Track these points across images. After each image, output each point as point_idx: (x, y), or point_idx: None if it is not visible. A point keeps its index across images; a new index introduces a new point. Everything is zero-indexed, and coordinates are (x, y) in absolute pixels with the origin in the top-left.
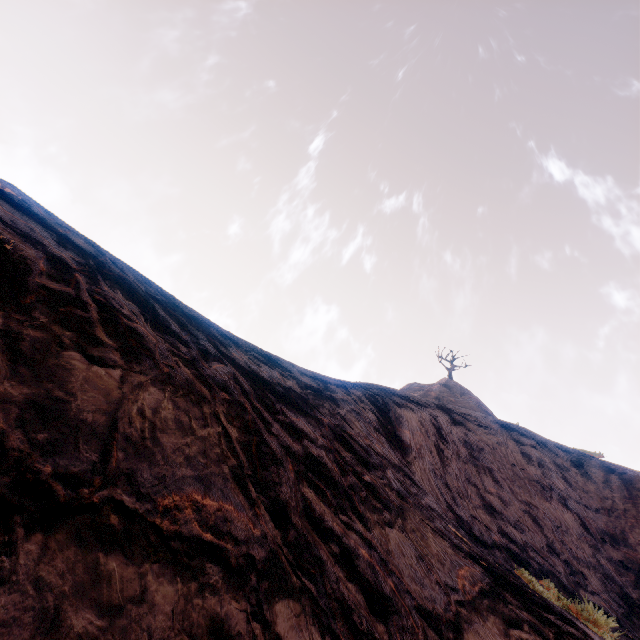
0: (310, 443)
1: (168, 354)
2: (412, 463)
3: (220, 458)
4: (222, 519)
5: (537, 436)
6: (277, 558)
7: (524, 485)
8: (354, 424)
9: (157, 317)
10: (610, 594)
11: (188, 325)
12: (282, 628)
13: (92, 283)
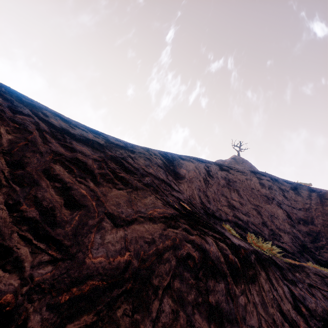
0: (82, 155)
1: None
2: (182, 183)
3: None
4: None
5: (273, 176)
6: None
7: (257, 197)
8: (139, 161)
9: None
10: (293, 244)
11: (15, 102)
12: None
13: None
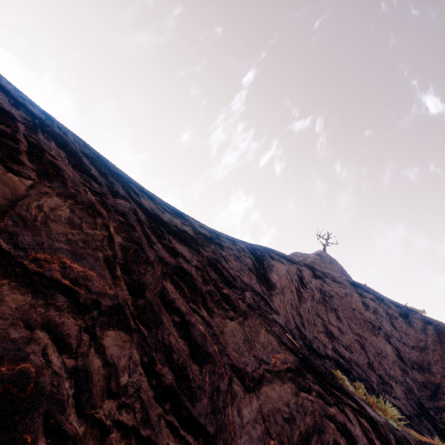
0: (184, 261)
1: (79, 184)
2: (274, 296)
3: (98, 248)
4: (83, 277)
5: (377, 293)
6: (122, 309)
7: (359, 323)
8: (231, 262)
9: (80, 163)
10: (408, 401)
11: (108, 175)
12: (108, 343)
13: (31, 132)
